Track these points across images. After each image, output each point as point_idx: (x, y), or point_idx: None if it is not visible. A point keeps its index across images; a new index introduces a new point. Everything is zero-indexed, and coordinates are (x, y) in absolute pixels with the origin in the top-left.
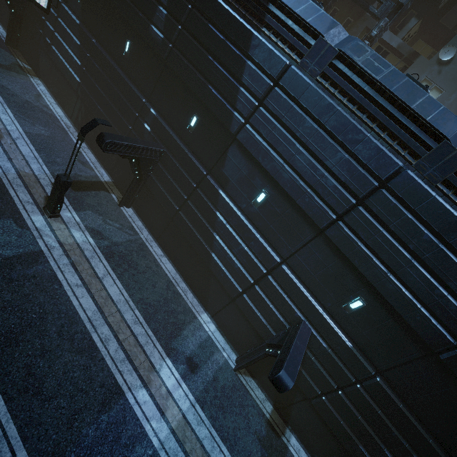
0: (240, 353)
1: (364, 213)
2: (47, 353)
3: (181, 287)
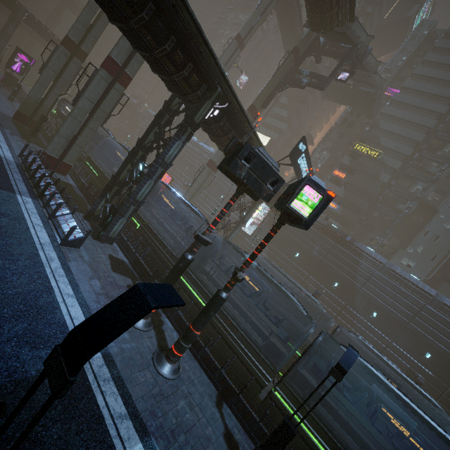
0: None
1: (418, 319)
2: None
3: None
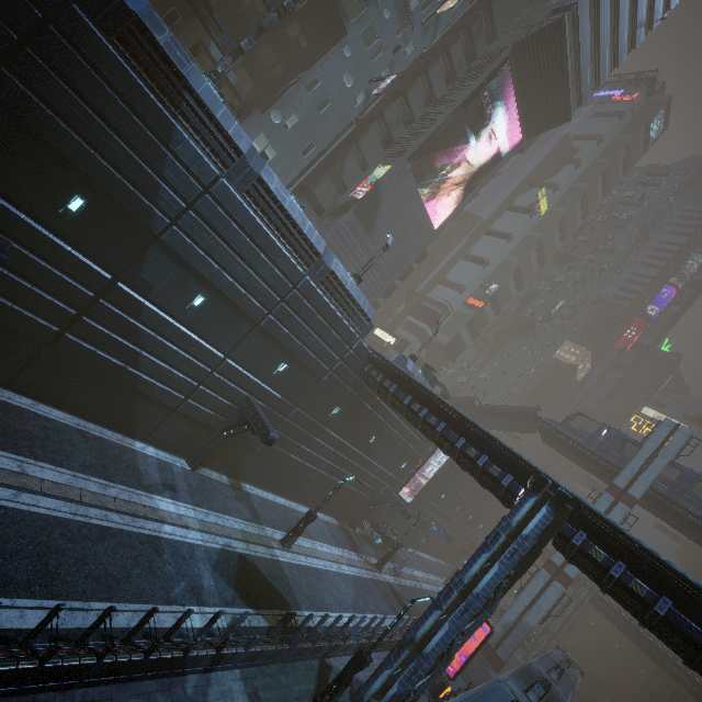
0: (188, 455)
1: (286, 307)
2: (85, 559)
3: (94, 429)
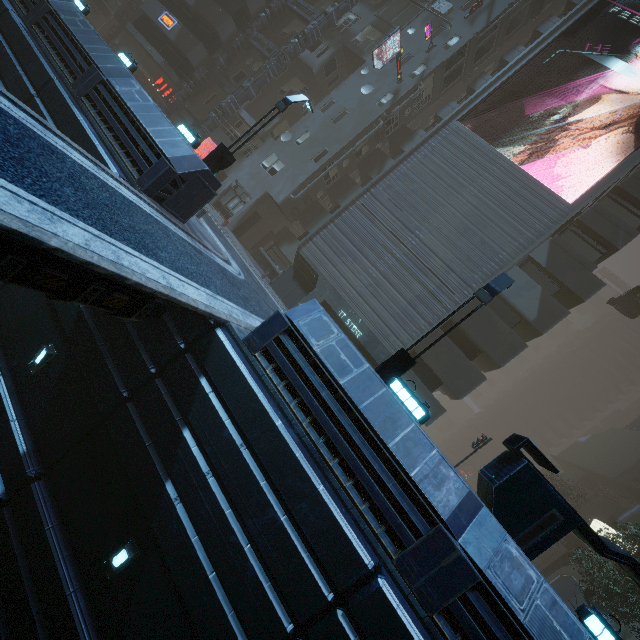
0: None
1: None
2: None
3: None
